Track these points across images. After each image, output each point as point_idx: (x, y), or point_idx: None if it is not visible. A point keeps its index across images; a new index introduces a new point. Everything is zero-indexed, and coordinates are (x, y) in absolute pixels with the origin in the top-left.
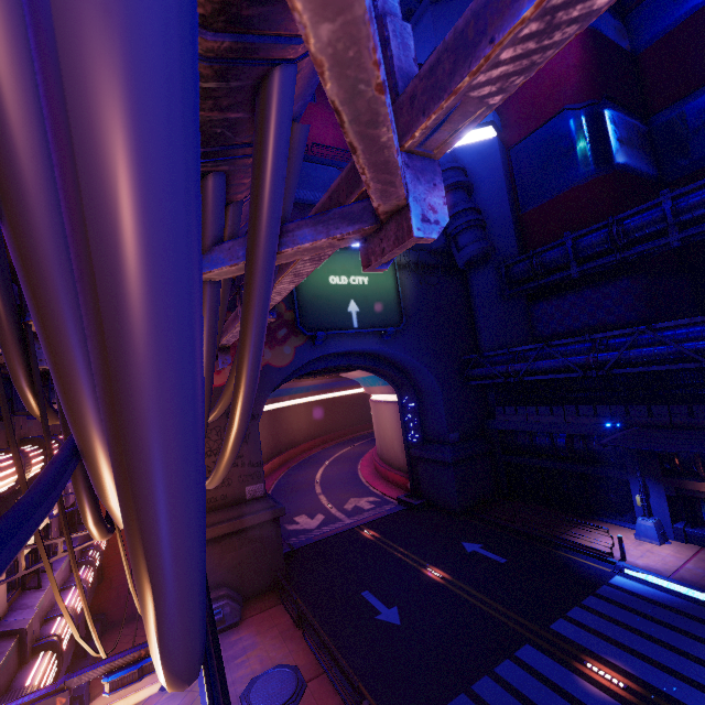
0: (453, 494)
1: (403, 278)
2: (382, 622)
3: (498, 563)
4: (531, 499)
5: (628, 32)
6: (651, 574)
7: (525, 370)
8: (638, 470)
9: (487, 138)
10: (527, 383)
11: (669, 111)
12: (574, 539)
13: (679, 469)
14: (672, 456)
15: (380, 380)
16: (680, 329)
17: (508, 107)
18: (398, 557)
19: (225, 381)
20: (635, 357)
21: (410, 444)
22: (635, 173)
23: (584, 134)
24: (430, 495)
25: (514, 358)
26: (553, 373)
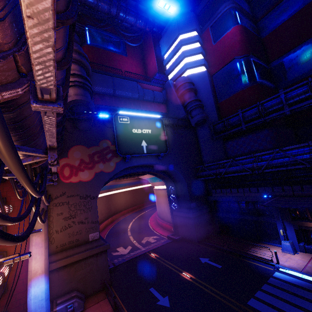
0: (194, 233)
1: (167, 130)
2: (160, 306)
3: (217, 268)
4: (230, 234)
5: (258, 29)
6: (292, 270)
7: (225, 172)
8: (280, 218)
9: (202, 71)
10: (225, 178)
11: (277, 61)
12: (253, 253)
13: (299, 216)
14: (295, 210)
15: (158, 179)
16: (294, 150)
17: (210, 58)
18: (168, 267)
19: (79, 180)
20: (275, 163)
21: (172, 209)
22: (265, 85)
23: (243, 68)
24: (183, 234)
25: (219, 166)
26: (237, 173)
